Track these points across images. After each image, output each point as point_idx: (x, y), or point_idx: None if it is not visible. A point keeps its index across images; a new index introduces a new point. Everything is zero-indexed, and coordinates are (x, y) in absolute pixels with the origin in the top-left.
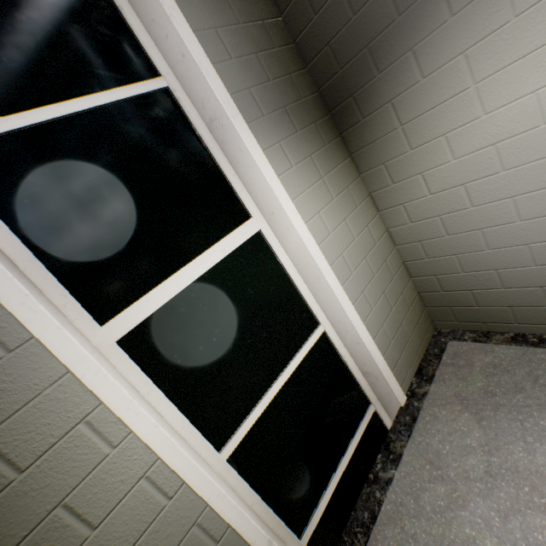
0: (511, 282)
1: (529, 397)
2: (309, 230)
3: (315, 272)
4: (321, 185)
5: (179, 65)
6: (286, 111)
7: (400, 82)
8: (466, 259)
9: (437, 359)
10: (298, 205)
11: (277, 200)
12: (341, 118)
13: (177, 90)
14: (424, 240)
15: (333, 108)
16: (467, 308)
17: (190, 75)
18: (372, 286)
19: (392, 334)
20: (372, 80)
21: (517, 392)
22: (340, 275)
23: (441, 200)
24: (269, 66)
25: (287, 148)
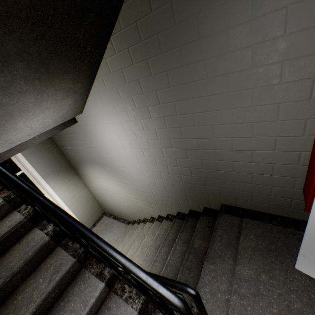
0: (111, 207)
1: (106, 231)
2: (61, 198)
3: (62, 206)
4: (66, 185)
5: (27, 169)
6: (57, 171)
7: (83, 170)
8: (103, 200)
9: (99, 220)
10: (58, 192)
11: (51, 193)
12: (75, 168)
13: (26, 172)
14: (96, 194)
15: (73, 166)
16: (107, 209)
17: (30, 171)
18: (81, 206)
19: (86, 216)
20: (79, 167)
21: (105, 230)
22: (70, 206)
23: (96, 190)
24: (53, 162)
25: (56, 180)
